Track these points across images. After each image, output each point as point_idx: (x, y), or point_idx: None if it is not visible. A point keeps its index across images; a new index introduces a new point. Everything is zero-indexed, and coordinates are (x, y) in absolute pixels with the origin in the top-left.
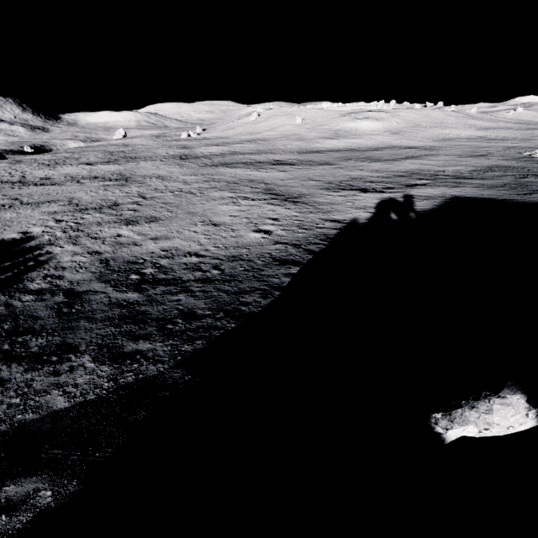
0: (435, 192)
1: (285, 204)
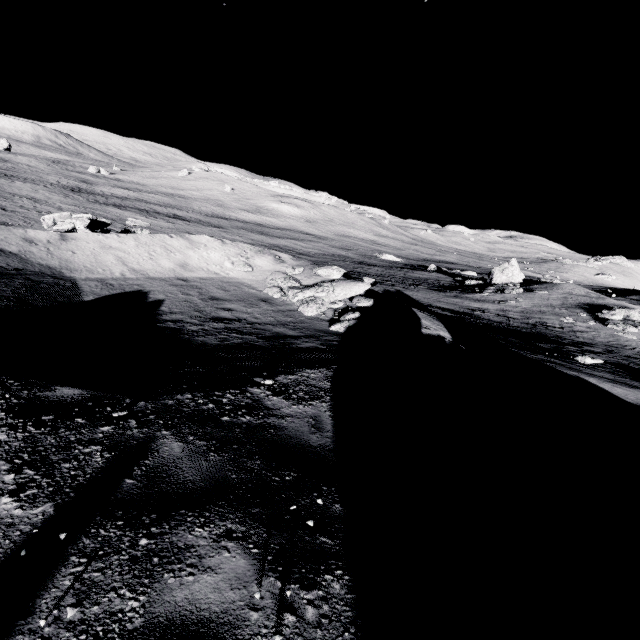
0: None
1: None
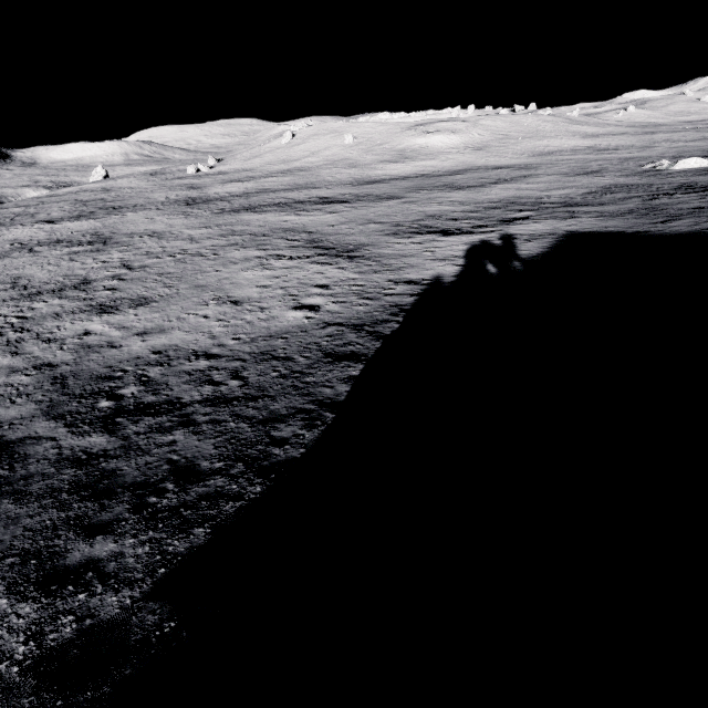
0: (542, 229)
1: (337, 262)
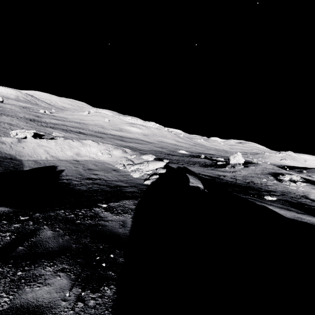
0: None
1: None
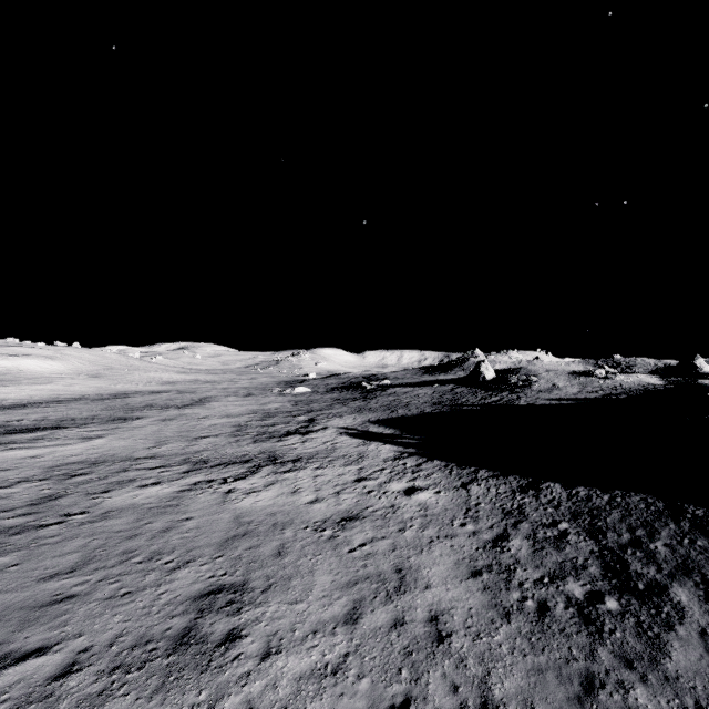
0: (349, 422)
1: (299, 466)
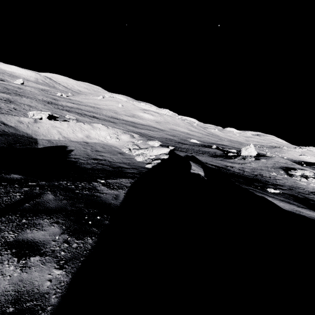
0: None
1: None
